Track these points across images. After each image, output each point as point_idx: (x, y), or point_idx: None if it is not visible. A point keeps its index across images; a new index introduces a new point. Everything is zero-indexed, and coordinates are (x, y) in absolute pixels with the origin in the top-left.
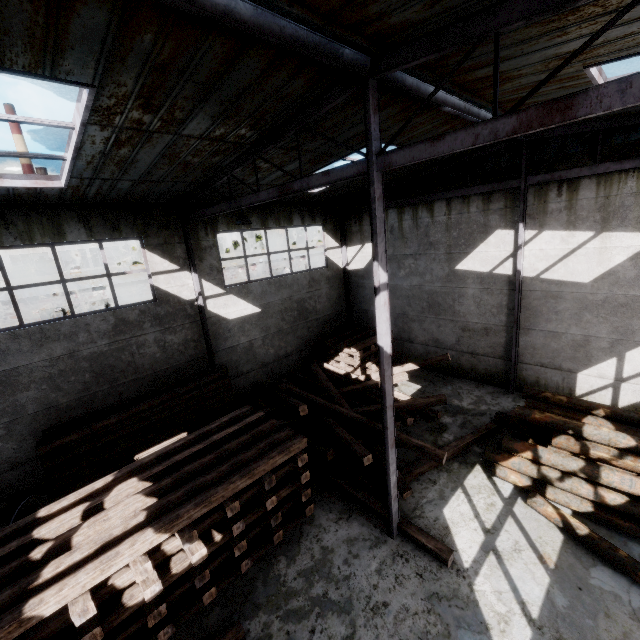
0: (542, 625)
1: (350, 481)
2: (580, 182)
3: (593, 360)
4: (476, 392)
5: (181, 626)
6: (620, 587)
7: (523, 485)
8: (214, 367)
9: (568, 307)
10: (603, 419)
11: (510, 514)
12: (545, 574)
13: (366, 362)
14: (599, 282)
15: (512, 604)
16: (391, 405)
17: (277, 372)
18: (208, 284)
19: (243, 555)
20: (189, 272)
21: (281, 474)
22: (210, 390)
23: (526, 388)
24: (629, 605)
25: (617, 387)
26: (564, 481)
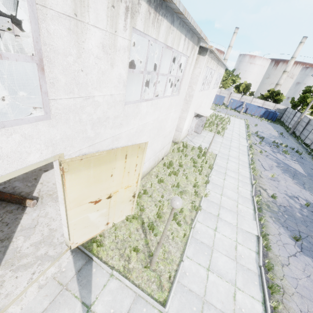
0: None
1: None
2: None
3: None
4: None
5: None
6: None
7: None
8: None
9: None
10: None
11: None
12: None
13: None
14: None
15: None
16: None
17: None
18: None
19: None
20: None
21: None
22: None
23: None
24: None
25: None
26: None
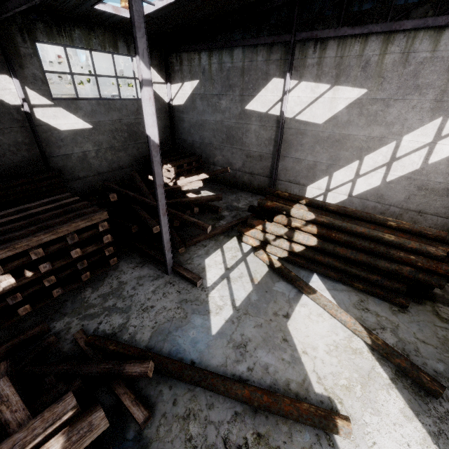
0: (240, 309)
1: (147, 245)
2: (328, 42)
3: (316, 178)
4: (250, 199)
5: (3, 329)
6: (287, 290)
7: (255, 245)
8: (49, 169)
9: (308, 141)
10: (304, 205)
11: (244, 260)
12: (251, 287)
13: (180, 176)
14: (327, 124)
15: (227, 301)
16: (162, 185)
17: (112, 180)
18: (33, 93)
19: (55, 286)
20: (9, 77)
21: (86, 236)
22: (44, 185)
23: (268, 188)
24: (288, 297)
25: (326, 195)
26: (276, 241)
